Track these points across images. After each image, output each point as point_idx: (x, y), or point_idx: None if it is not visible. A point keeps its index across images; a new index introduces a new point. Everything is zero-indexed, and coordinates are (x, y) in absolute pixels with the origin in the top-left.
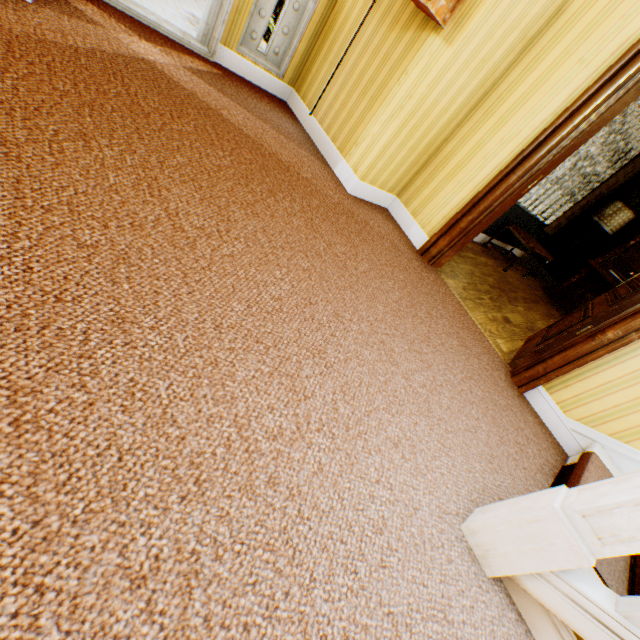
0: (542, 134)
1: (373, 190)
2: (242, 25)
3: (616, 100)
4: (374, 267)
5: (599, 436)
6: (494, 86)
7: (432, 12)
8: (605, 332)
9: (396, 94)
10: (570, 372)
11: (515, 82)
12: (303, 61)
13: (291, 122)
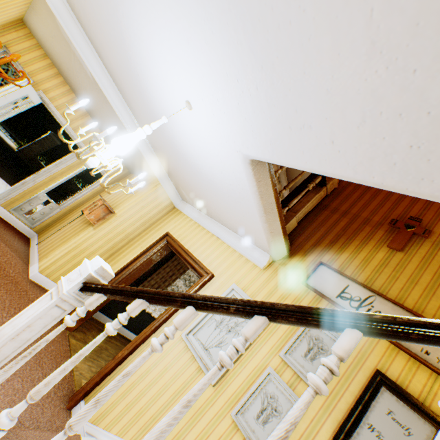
0: (124, 266)
1: (48, 280)
2: (18, 203)
3: (148, 259)
4: (2, 304)
5: (99, 431)
6: (119, 250)
7: (89, 218)
8: (119, 352)
9: (72, 241)
10: (100, 384)
11: (125, 250)
12: (48, 225)
13: (22, 244)
